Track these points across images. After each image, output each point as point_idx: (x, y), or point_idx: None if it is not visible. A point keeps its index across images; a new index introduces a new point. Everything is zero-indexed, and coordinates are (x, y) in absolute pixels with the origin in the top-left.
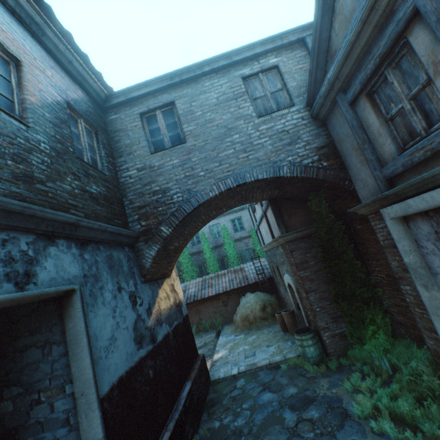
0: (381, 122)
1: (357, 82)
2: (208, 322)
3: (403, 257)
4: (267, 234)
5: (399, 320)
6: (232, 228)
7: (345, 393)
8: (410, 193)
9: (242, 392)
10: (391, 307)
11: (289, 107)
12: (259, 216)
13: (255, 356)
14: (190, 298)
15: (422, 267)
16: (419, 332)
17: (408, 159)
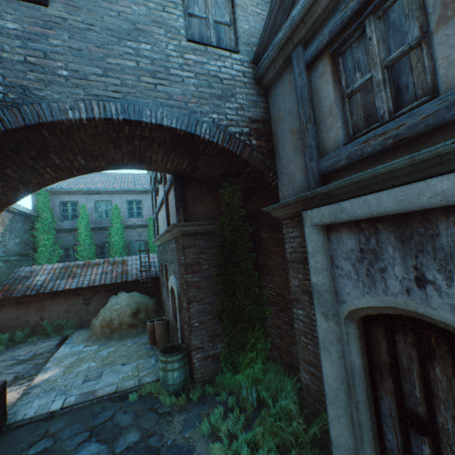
0: (337, 96)
1: (326, 31)
2: (54, 324)
3: (312, 276)
4: (164, 224)
5: (276, 342)
6: (126, 211)
7: (200, 438)
8: (346, 195)
9: (51, 446)
10: (272, 328)
11: (232, 51)
12: (160, 200)
13: (100, 379)
14: (33, 289)
15: (329, 292)
16: (292, 358)
17: (358, 148)
